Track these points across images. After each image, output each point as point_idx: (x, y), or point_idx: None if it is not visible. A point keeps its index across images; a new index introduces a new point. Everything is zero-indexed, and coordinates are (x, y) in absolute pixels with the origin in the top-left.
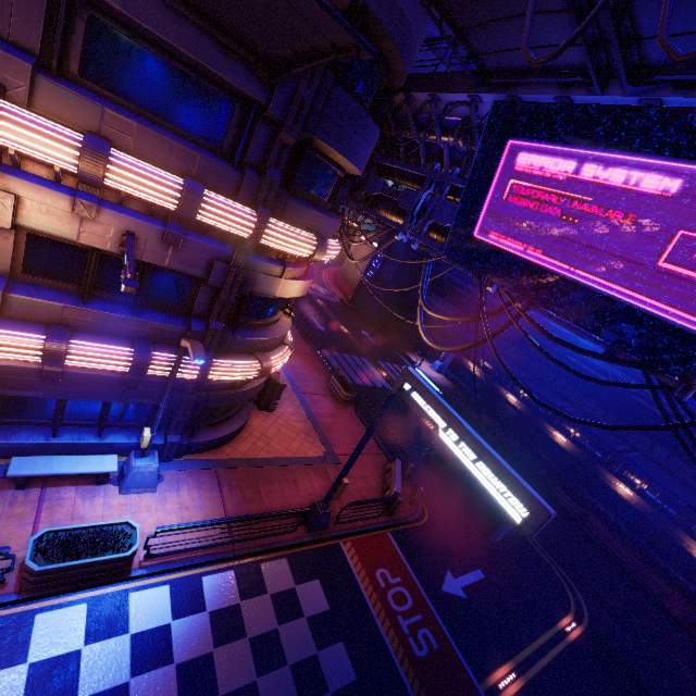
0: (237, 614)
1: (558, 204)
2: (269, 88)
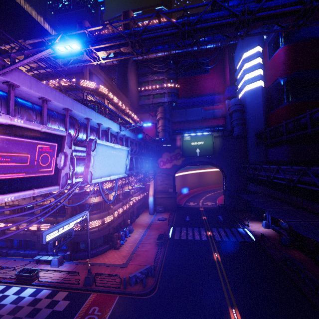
0: (39, 301)
1: None
2: None
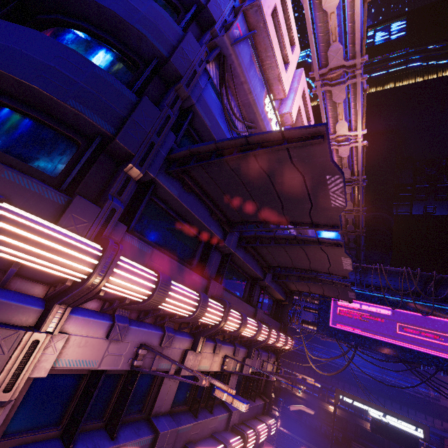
0: None
1: (359, 316)
2: (286, 295)
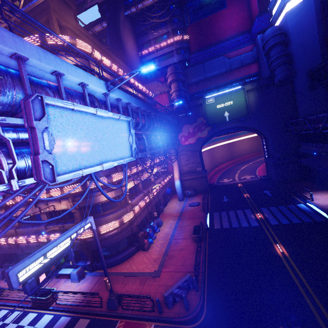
0: None
1: None
2: None
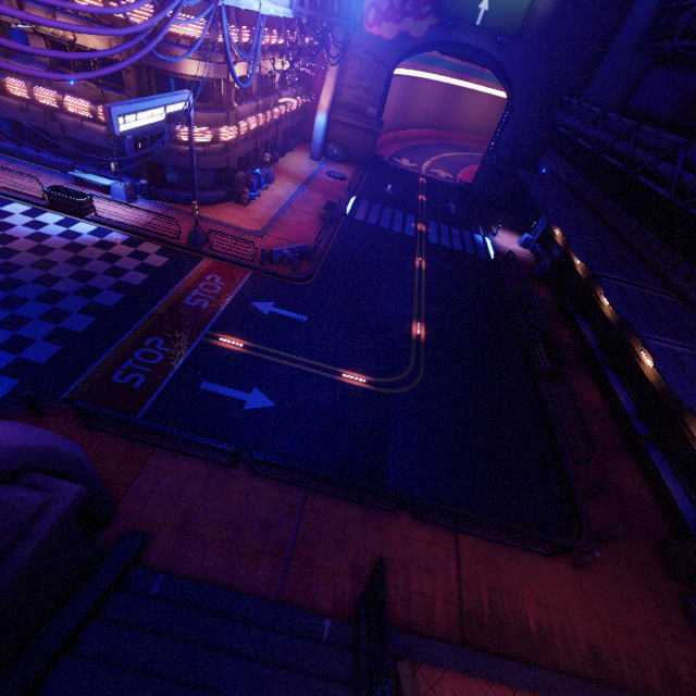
0: (113, 245)
1: None
2: None
